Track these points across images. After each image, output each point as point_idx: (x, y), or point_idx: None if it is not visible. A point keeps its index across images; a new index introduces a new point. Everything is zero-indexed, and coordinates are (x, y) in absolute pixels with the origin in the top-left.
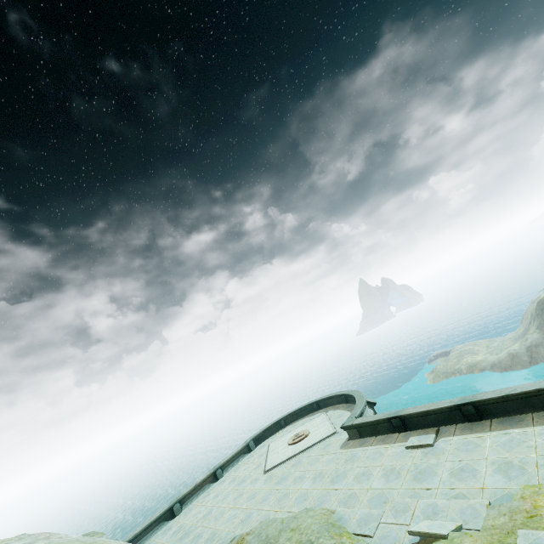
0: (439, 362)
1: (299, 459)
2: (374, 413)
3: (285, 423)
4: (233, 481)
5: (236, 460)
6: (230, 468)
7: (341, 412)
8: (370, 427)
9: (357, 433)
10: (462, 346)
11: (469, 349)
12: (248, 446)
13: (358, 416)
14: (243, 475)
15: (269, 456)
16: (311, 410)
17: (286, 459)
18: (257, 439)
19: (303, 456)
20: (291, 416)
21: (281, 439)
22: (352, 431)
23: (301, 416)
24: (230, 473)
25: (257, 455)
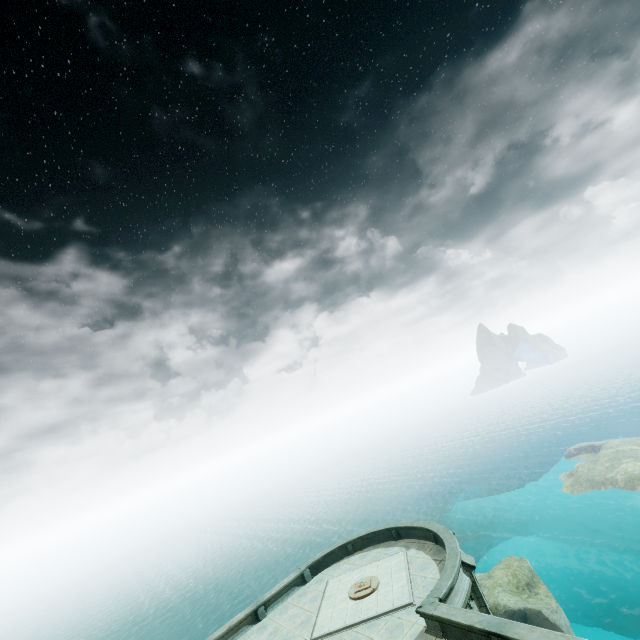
0: (583, 462)
1: (356, 637)
2: (471, 583)
3: (353, 548)
4: (273, 635)
5: (285, 594)
6: (277, 606)
7: (425, 560)
8: (458, 629)
9: (439, 629)
10: (620, 443)
11: (631, 451)
12: (302, 576)
13: (443, 595)
14: (287, 629)
15: (323, 609)
16: (388, 537)
17: (340, 628)
18: (316, 565)
19: (362, 632)
20: (361, 539)
21: (343, 578)
22: (432, 622)
23: (375, 541)
24: (274, 616)
25: (311, 595)
